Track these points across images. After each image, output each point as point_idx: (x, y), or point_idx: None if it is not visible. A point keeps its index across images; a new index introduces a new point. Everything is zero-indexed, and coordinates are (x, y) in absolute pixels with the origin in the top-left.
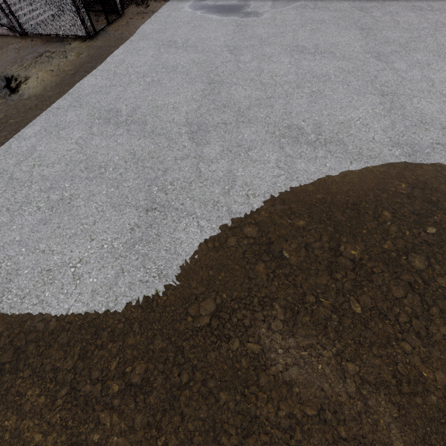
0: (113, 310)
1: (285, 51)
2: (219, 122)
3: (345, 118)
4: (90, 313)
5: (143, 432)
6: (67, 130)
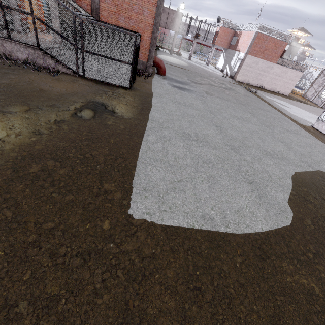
0: (278, 226)
1: (232, 117)
2: (238, 145)
3: (279, 149)
4: (271, 228)
5: None
6: (173, 141)
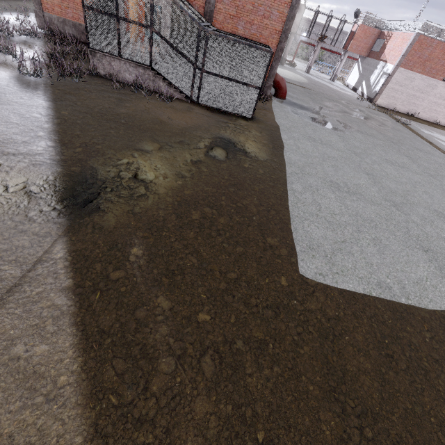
0: None
1: (384, 162)
2: (400, 202)
3: None
4: None
5: None
6: (322, 191)
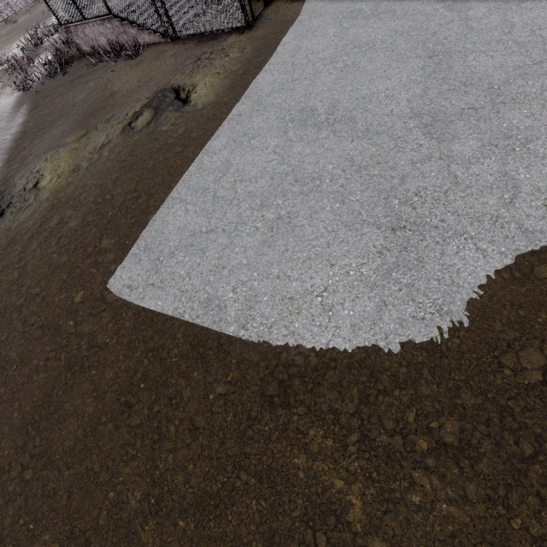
0: (385, 350)
1: None
2: (464, 107)
3: None
4: (356, 351)
5: (483, 506)
6: (259, 139)
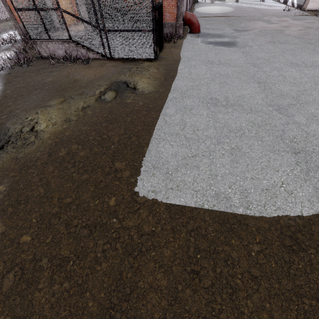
0: None
1: (287, 66)
2: (288, 104)
3: None
4: (318, 213)
5: None
6: (195, 110)
